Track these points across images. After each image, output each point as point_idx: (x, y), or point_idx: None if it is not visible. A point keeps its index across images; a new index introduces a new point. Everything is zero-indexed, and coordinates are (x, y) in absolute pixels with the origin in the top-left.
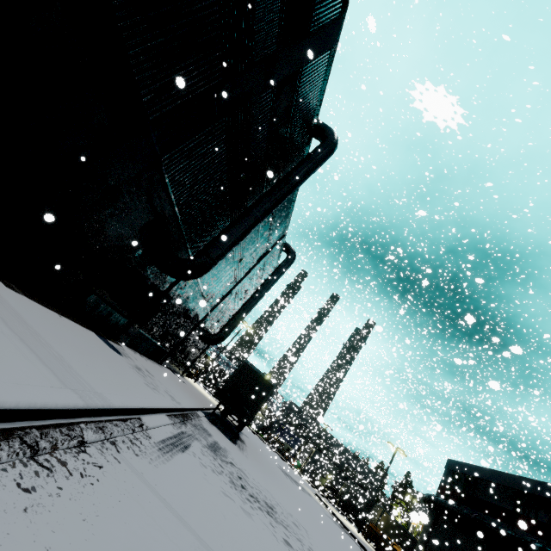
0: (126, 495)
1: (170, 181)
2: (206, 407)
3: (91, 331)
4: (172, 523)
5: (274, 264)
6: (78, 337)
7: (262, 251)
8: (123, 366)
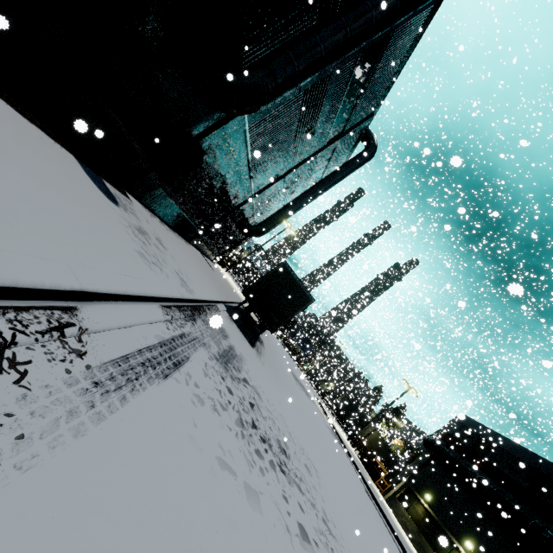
0: None
1: None
2: (229, 301)
3: (68, 152)
4: None
5: (343, 158)
6: None
7: (337, 130)
8: (102, 215)
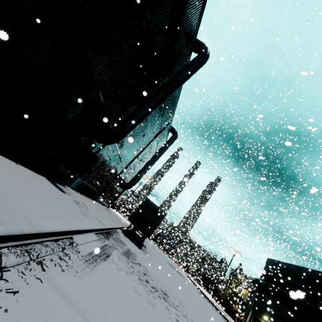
0: (40, 321)
1: (94, 69)
2: (122, 226)
3: (43, 177)
4: None
5: (164, 140)
6: (28, 179)
7: (157, 131)
8: (64, 200)
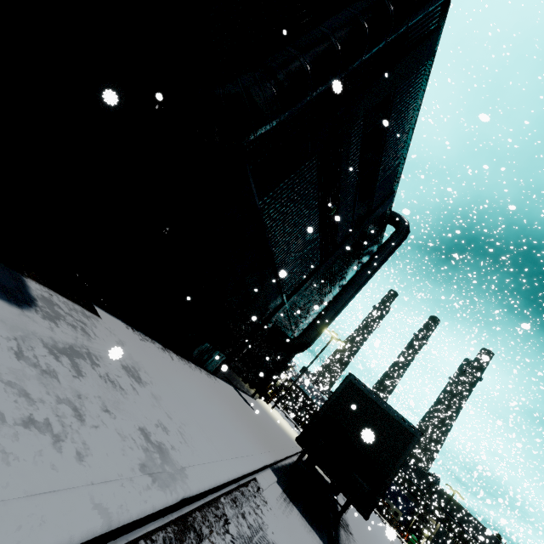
0: None
1: None
2: (280, 458)
3: None
4: None
5: (374, 246)
6: None
7: (361, 212)
8: None
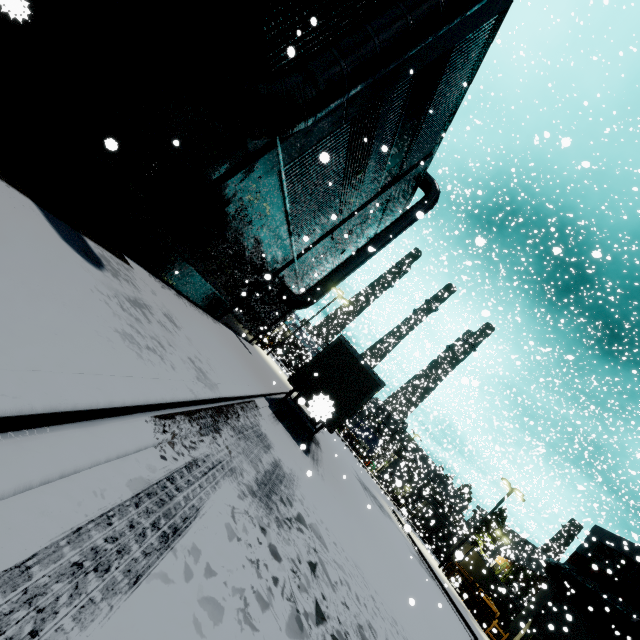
0: None
1: None
2: (273, 392)
3: (21, 195)
4: None
5: (399, 209)
6: None
7: (391, 174)
8: (58, 277)
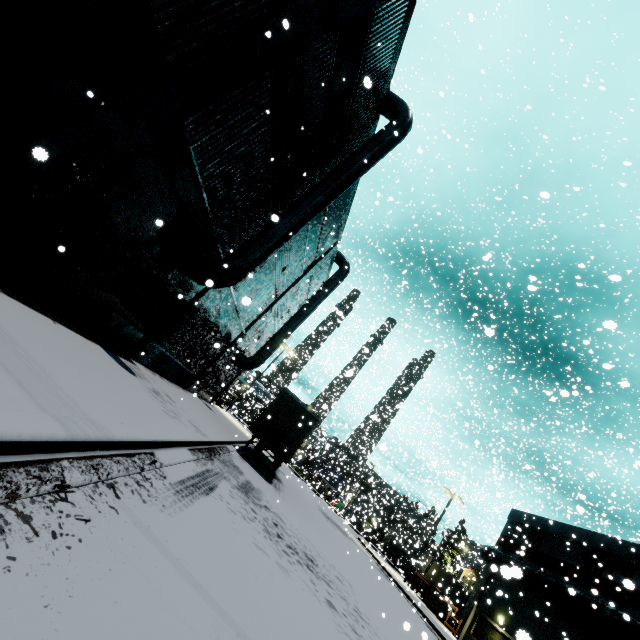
0: (122, 560)
1: (196, 155)
2: (238, 440)
3: (97, 345)
4: (186, 594)
5: (323, 278)
6: (77, 350)
7: (309, 261)
8: (136, 388)
